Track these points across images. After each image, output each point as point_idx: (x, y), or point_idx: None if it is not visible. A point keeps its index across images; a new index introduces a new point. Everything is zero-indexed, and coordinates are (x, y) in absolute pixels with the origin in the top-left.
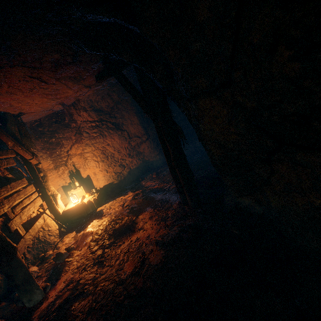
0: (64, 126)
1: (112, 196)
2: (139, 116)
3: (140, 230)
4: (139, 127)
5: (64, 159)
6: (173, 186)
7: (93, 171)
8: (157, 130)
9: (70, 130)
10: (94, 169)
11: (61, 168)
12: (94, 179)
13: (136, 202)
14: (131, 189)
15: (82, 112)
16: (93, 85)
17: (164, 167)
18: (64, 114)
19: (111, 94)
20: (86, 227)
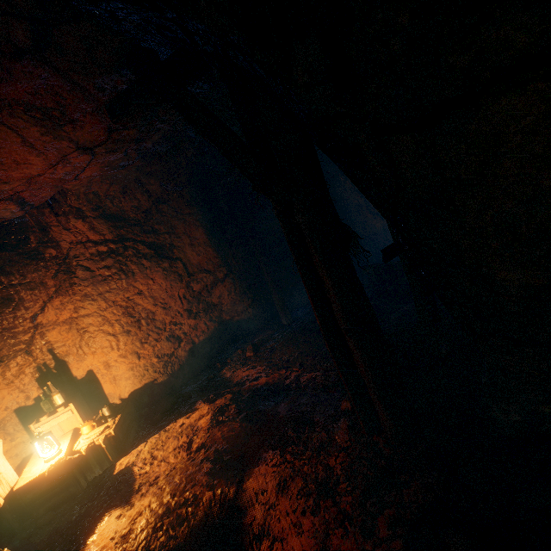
0: (25, 257)
1: (154, 420)
2: (207, 228)
3: (259, 540)
4: (209, 250)
5: (25, 338)
6: (308, 377)
7: (103, 360)
8: (289, 236)
9: (42, 265)
10: (104, 355)
11: (15, 362)
12: (105, 379)
13: (224, 435)
14: (200, 392)
15: (72, 220)
16: (101, 146)
17: (266, 331)
18: (27, 227)
19: (144, 180)
20: (79, 544)
